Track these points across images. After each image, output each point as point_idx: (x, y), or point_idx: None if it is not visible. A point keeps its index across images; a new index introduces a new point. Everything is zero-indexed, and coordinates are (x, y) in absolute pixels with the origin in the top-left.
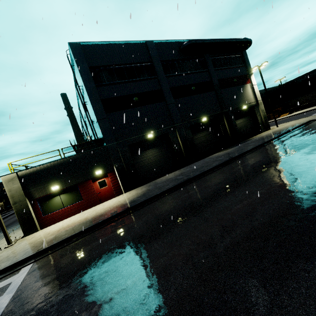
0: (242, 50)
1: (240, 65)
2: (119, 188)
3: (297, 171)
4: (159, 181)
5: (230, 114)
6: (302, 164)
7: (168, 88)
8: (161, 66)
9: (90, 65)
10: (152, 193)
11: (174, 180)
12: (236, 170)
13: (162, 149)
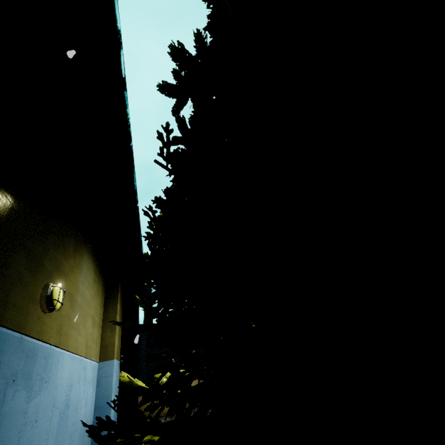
0: None
1: None
2: None
3: None
4: None
5: None
6: None
7: (145, 356)
8: (145, 342)
9: None
10: None
11: None
12: None
13: None
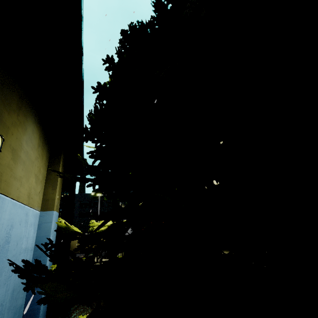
0: None
1: None
2: None
3: None
4: None
5: None
6: None
7: (78, 213)
8: (79, 204)
9: None
10: None
11: None
12: None
13: None
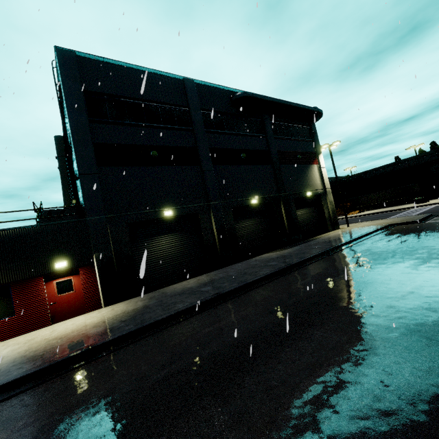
0: (311, 121)
1: (307, 139)
2: (97, 297)
3: (402, 307)
4: (169, 292)
5: (290, 200)
6: (406, 294)
7: (207, 148)
8: (201, 116)
9: (86, 89)
10: (150, 316)
11: (195, 293)
12: (297, 288)
13: (184, 237)
